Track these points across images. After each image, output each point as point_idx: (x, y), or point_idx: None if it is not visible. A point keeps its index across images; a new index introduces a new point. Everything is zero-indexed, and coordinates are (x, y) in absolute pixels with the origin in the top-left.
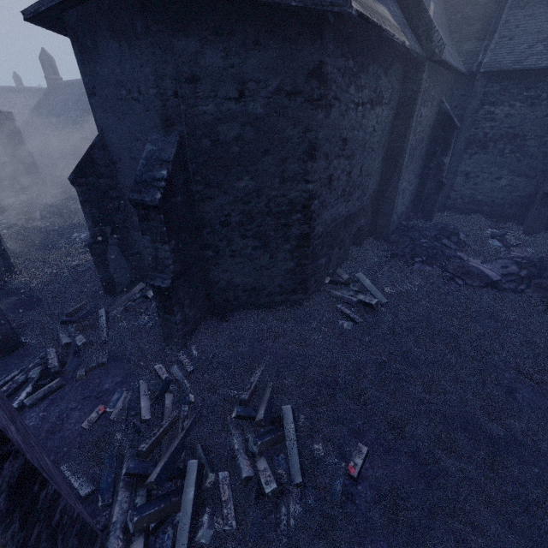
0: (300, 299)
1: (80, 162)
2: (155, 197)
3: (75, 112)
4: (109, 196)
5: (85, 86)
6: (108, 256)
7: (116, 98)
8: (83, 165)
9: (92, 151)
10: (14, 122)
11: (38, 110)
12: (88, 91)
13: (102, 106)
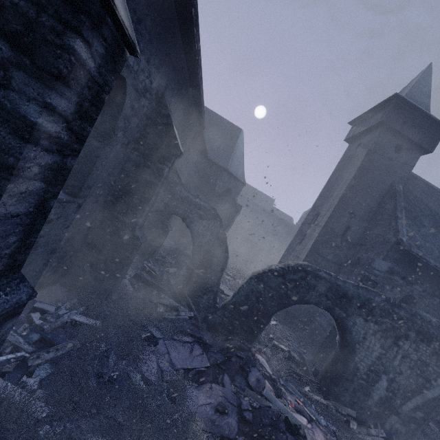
0: None
1: None
2: None
3: None
4: None
5: None
6: None
7: None
8: None
9: None
10: None
11: None
12: None
13: None
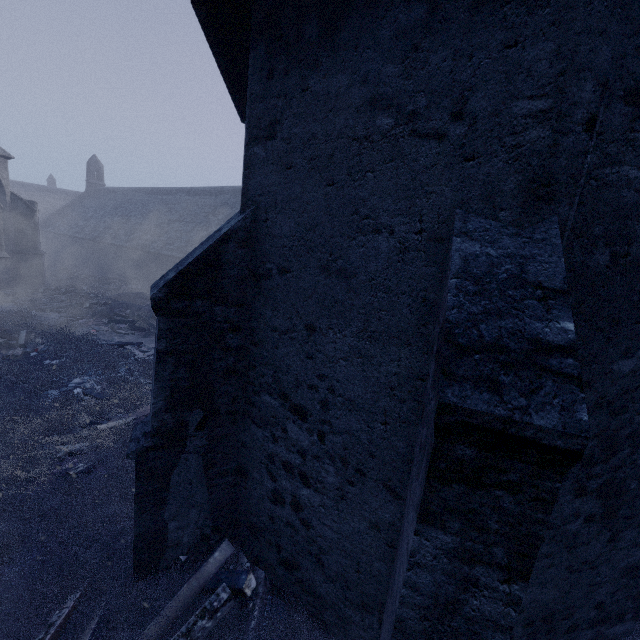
0: (621, 631)
1: (189, 264)
2: (582, 418)
3: (112, 217)
4: (222, 344)
5: (247, 123)
6: (172, 478)
7: (347, 136)
8: (194, 272)
9: (223, 245)
10: (34, 214)
11: (66, 211)
12: (254, 130)
13: (282, 159)
